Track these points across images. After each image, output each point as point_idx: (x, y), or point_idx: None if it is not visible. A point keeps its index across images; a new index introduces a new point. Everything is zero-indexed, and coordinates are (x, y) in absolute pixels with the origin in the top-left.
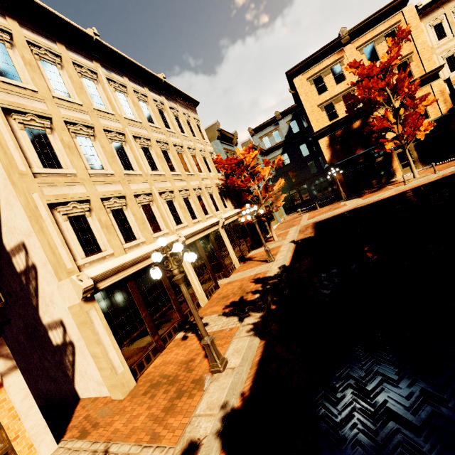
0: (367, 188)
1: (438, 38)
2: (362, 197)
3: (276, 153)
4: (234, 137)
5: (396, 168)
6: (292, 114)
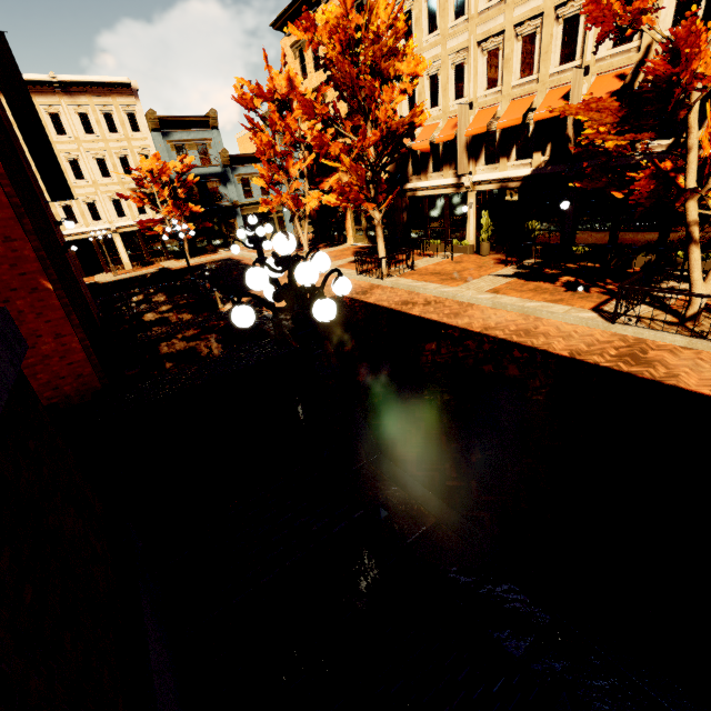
0: (332, 241)
1: (406, 40)
2: None
3: None
4: (210, 118)
5: (348, 230)
6: None
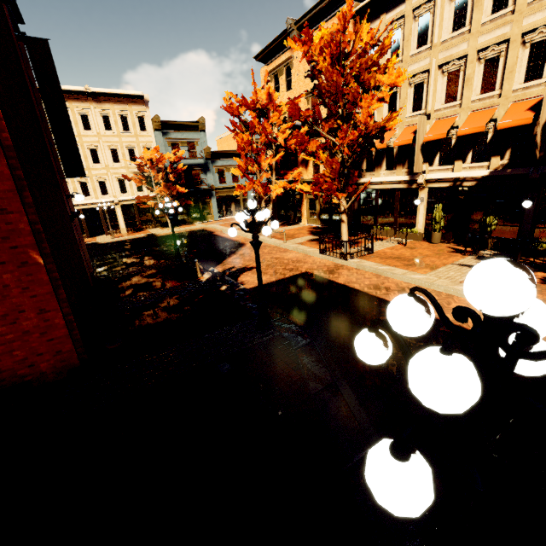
0: (287, 220)
1: None
2: None
3: None
4: (199, 123)
5: (303, 213)
6: None
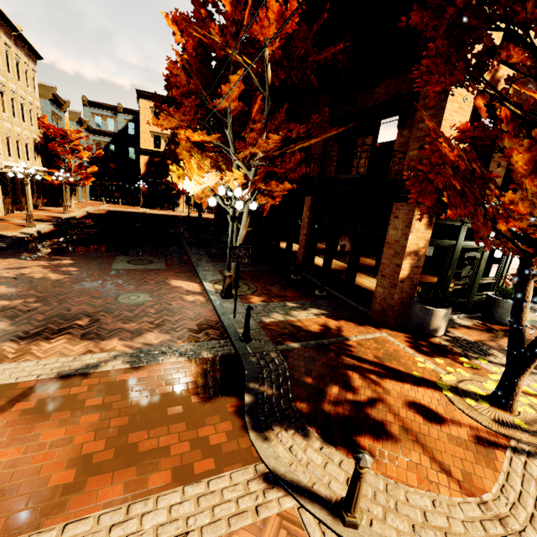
0: (160, 207)
1: None
2: (152, 210)
3: (105, 139)
4: (66, 105)
5: (181, 203)
6: (134, 117)
